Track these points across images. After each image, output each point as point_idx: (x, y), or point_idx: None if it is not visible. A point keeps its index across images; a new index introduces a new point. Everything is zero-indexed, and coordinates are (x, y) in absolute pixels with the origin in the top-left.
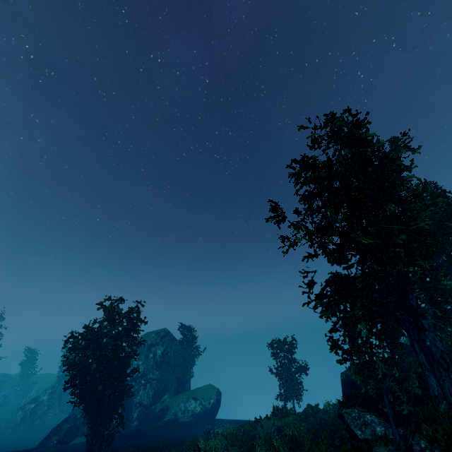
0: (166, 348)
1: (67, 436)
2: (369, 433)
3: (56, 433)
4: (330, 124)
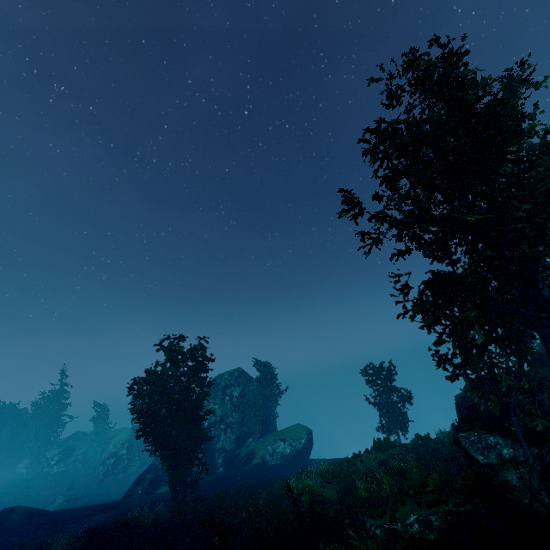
0: (243, 389)
1: (151, 486)
2: (493, 457)
3: (140, 484)
4: (412, 67)
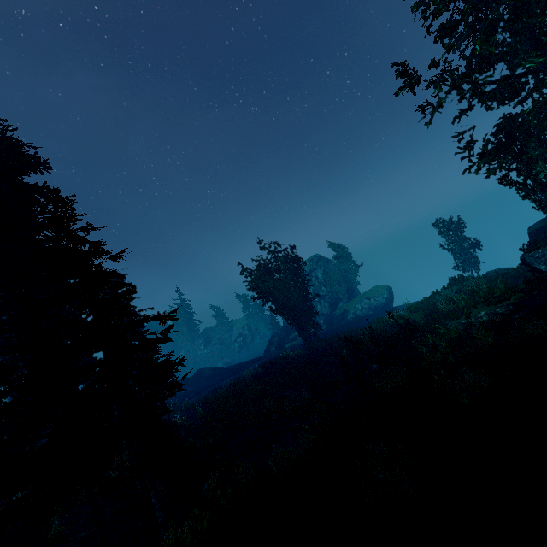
0: (324, 270)
1: (280, 345)
2: None
3: (272, 344)
4: None
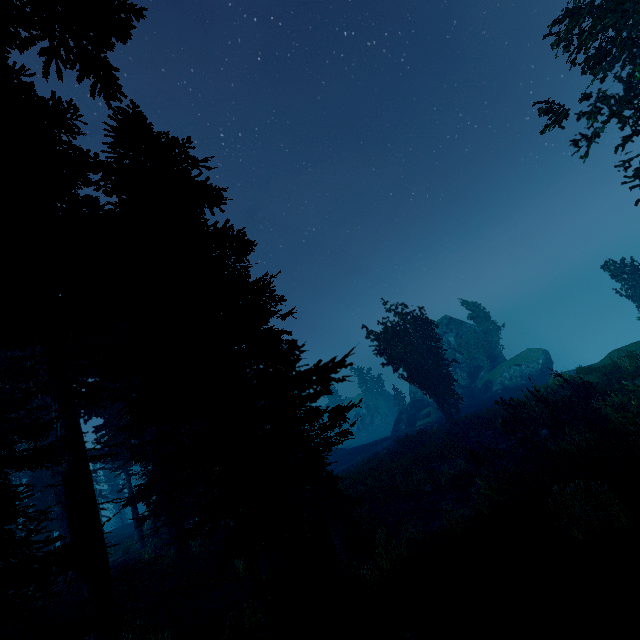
0: (456, 334)
1: (410, 422)
2: None
3: (400, 422)
4: None
